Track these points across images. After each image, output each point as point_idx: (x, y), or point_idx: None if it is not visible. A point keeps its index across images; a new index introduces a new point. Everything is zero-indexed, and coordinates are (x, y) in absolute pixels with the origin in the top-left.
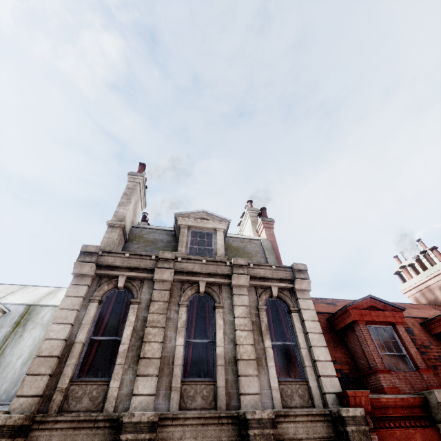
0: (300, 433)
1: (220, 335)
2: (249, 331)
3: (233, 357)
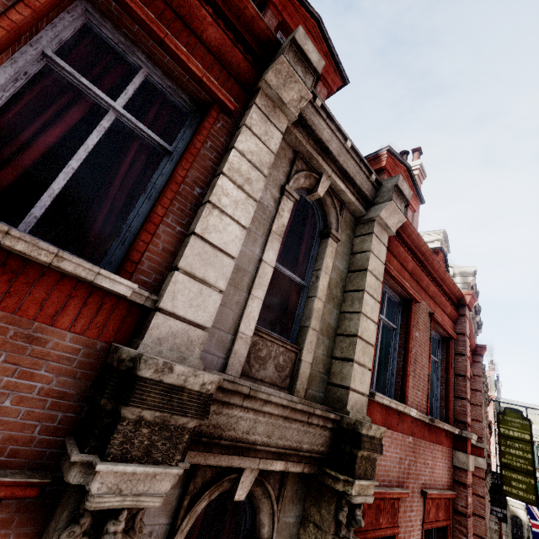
0: None
1: None
2: None
3: None
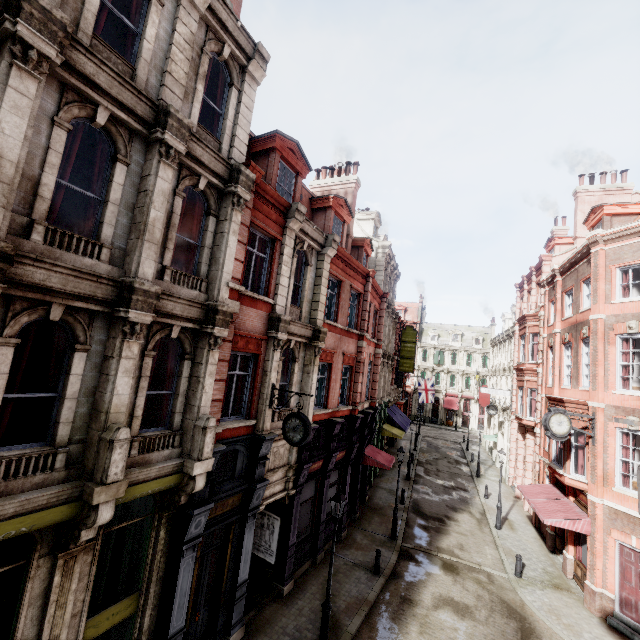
0: (204, 159)
1: (151, 32)
2: (187, 60)
3: (160, 67)
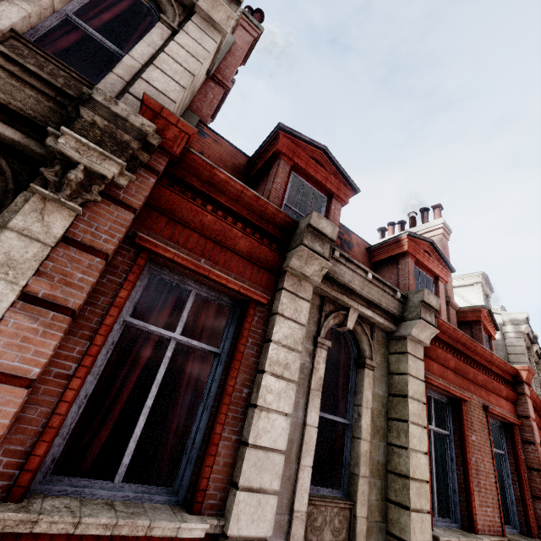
0: None
1: None
2: None
3: None
